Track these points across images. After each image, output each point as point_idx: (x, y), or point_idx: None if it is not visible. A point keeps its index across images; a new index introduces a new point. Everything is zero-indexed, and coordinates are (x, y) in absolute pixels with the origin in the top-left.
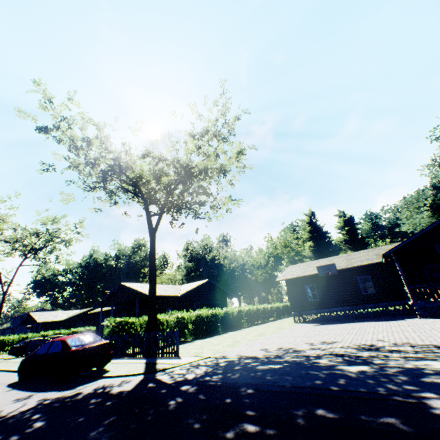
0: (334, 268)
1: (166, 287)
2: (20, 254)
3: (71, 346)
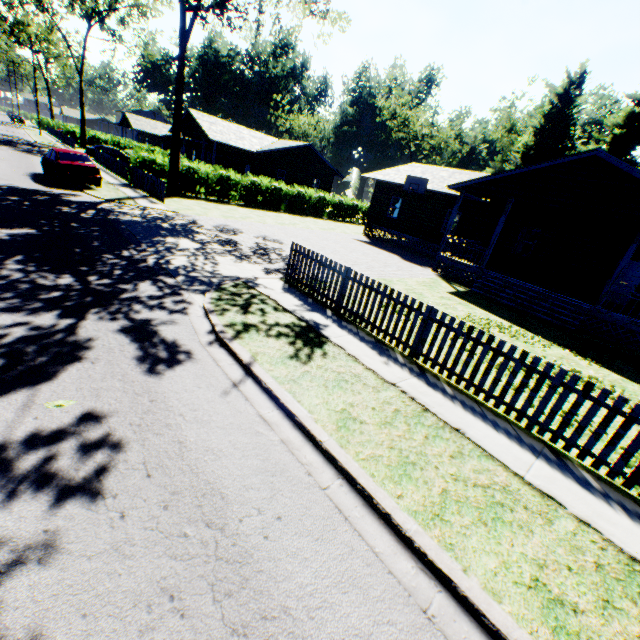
0: (424, 186)
1: (248, 136)
2: (81, 16)
3: (61, 160)
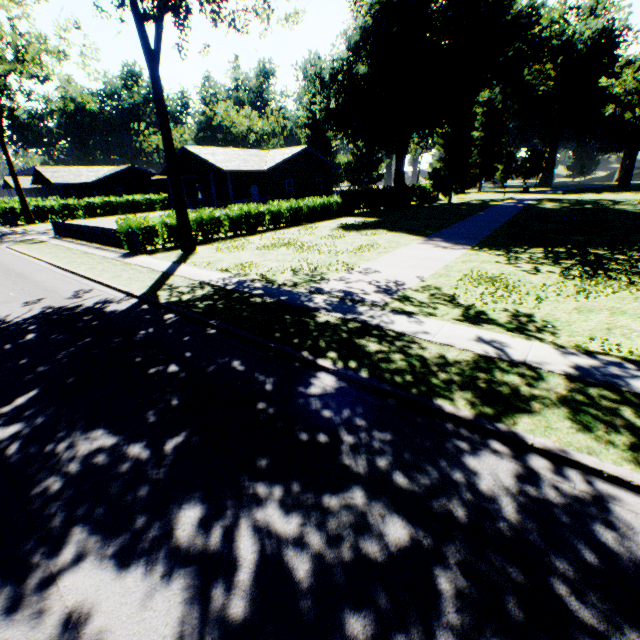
0: None
1: (87, 172)
2: None
3: None
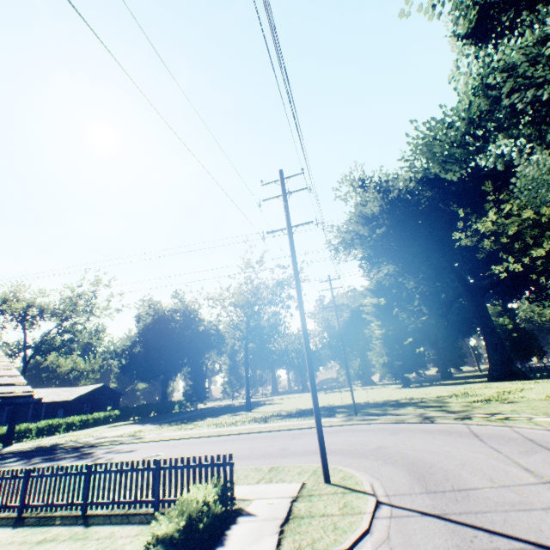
0: None
1: None
2: None
3: None
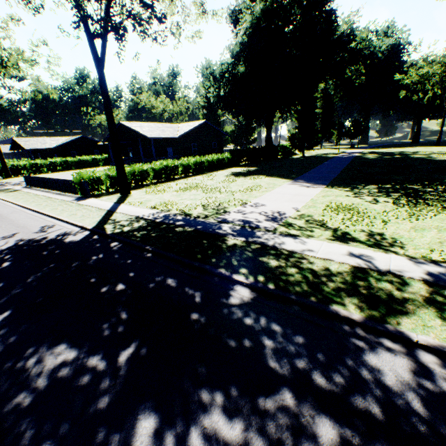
0: None
1: (50, 141)
2: None
3: None
